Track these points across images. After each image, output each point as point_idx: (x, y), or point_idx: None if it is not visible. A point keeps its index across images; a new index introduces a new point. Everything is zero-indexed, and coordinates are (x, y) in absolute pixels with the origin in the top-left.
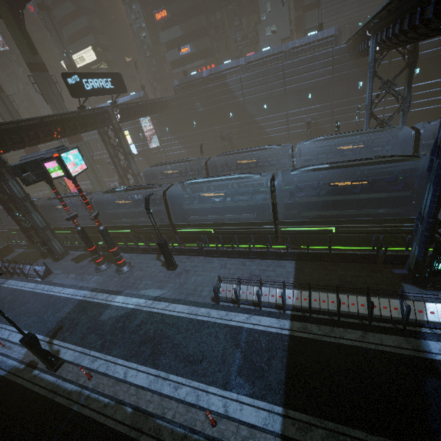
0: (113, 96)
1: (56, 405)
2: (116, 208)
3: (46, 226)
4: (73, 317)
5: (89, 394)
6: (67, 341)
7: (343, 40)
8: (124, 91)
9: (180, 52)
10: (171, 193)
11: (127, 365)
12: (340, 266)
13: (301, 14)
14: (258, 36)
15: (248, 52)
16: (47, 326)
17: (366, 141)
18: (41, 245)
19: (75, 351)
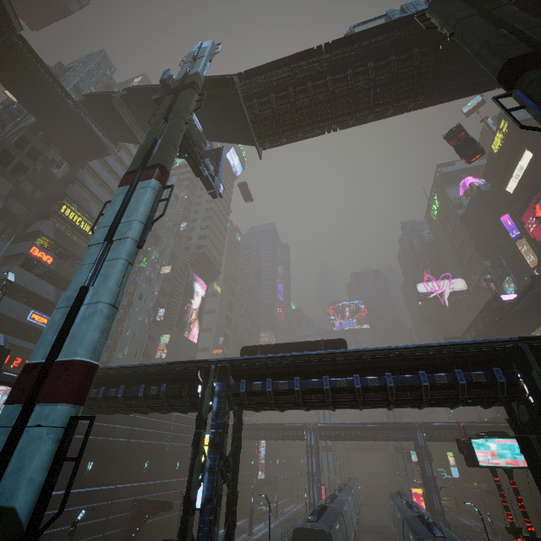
0: None
1: None
2: None
3: None
4: None
5: None
6: None
7: None
8: None
9: None
10: None
11: None
12: None
13: None
14: None
15: None
16: None
17: None
18: None
19: None
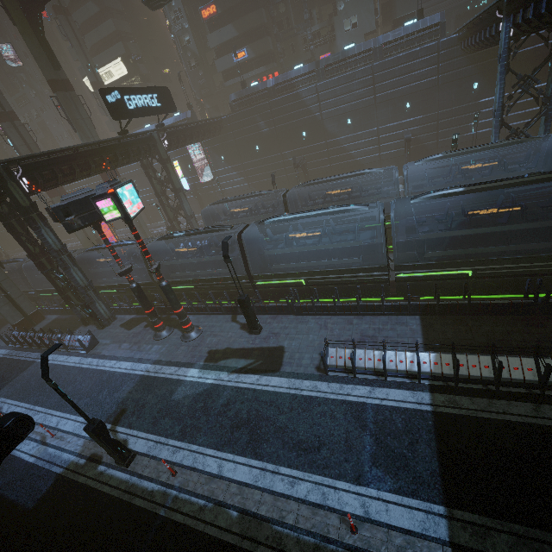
0: (149, 120)
1: (136, 509)
2: (175, 258)
3: (88, 284)
4: (137, 397)
5: (176, 494)
6: (134, 428)
7: (447, 31)
8: (173, 110)
9: (237, 57)
10: (247, 235)
11: (220, 456)
12: (483, 320)
13: (390, 0)
14: (333, 32)
15: (321, 54)
16: (105, 409)
17: (497, 157)
18: (82, 309)
19: (148, 440)
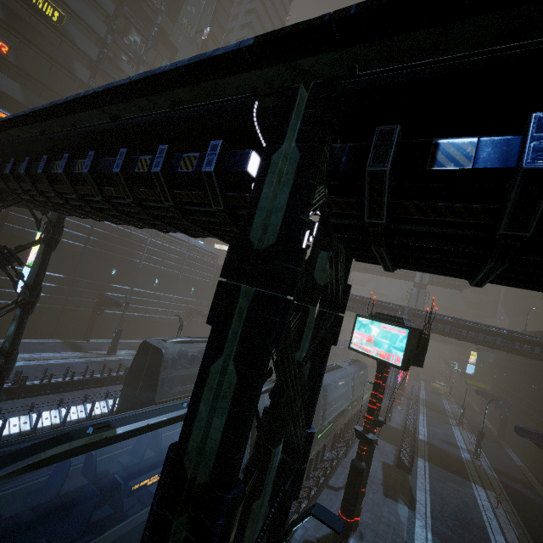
0: None
1: None
2: None
3: None
4: None
5: None
6: None
7: None
8: None
9: None
10: None
11: None
12: None
13: None
14: None
15: None
16: None
17: None
18: None
19: None
